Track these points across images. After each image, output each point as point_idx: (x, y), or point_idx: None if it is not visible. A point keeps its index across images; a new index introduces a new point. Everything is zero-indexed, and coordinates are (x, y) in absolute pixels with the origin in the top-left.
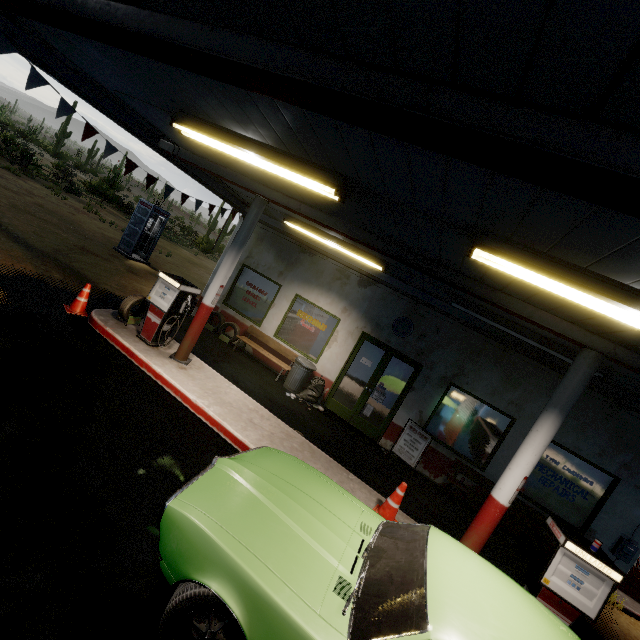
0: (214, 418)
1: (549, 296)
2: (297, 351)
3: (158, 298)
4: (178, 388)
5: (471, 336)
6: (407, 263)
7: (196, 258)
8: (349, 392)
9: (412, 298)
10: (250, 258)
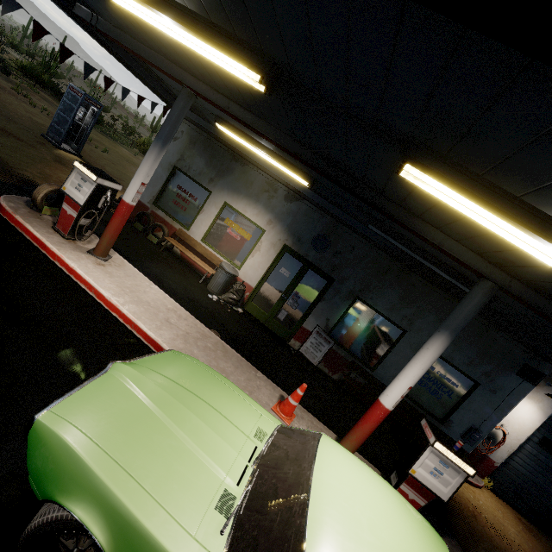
0: (128, 316)
1: (465, 226)
2: (222, 257)
3: (73, 189)
4: (92, 284)
5: (380, 257)
6: (332, 179)
7: (135, 158)
8: (267, 298)
9: (333, 217)
10: (182, 161)
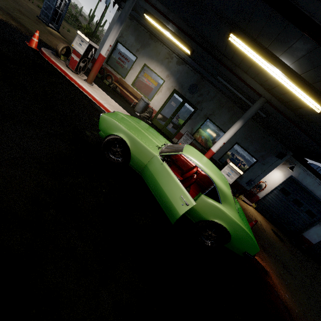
0: (107, 108)
1: (254, 68)
2: (142, 94)
3: (77, 46)
4: (90, 93)
5: (222, 98)
6: (202, 46)
7: None
8: (163, 117)
9: (200, 74)
10: (121, 37)
